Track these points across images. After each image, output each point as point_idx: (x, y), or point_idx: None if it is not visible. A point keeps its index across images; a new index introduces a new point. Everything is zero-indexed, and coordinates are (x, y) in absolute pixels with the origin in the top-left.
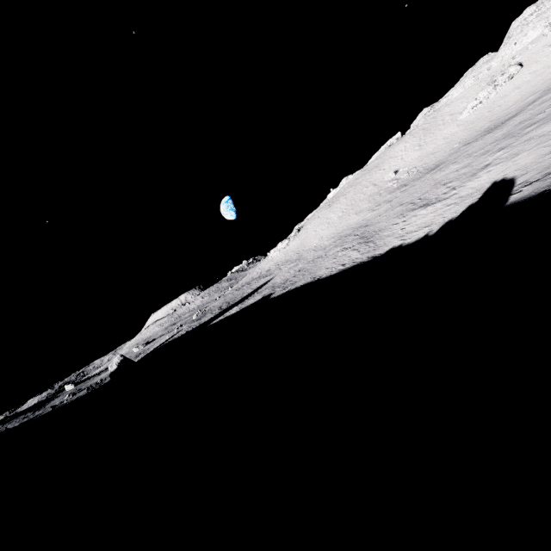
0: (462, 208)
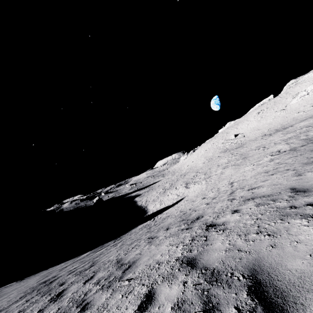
0: (167, 205)
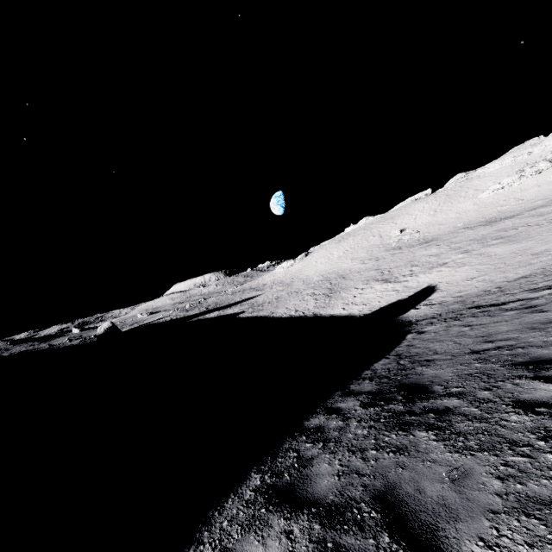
0: (393, 300)
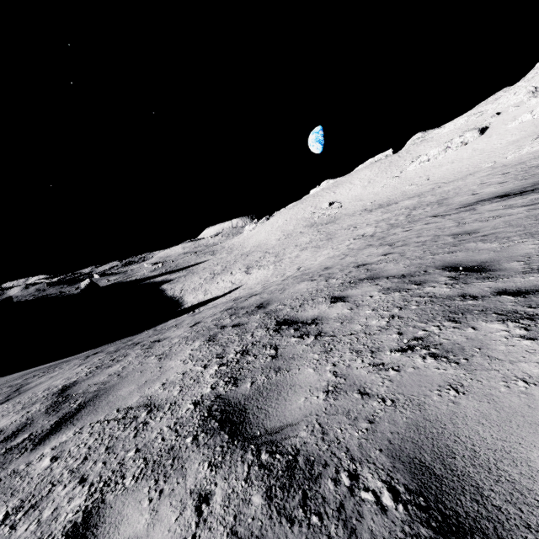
0: (215, 296)
